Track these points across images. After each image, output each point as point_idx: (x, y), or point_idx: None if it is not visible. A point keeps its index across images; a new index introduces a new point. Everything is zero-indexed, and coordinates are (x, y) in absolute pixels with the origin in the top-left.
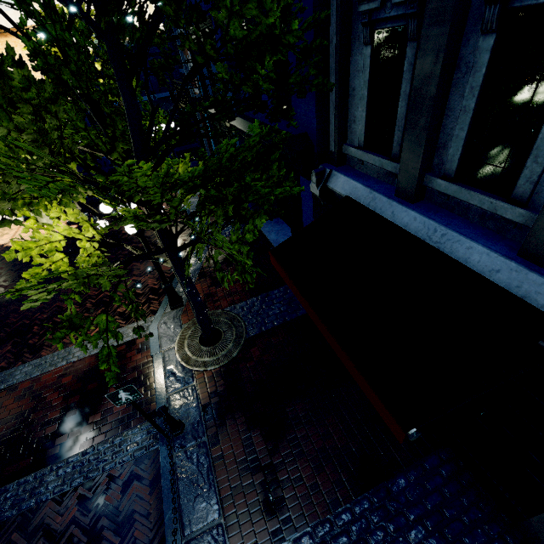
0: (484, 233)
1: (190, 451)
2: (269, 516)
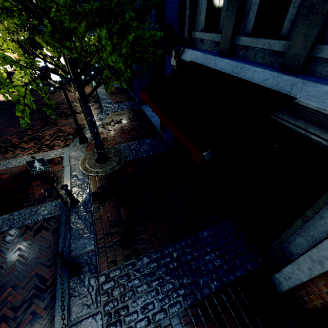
0: (263, 65)
1: (81, 215)
2: (125, 247)
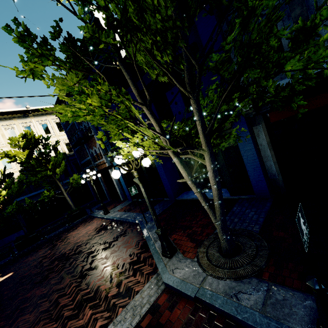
0: None
1: None
2: None
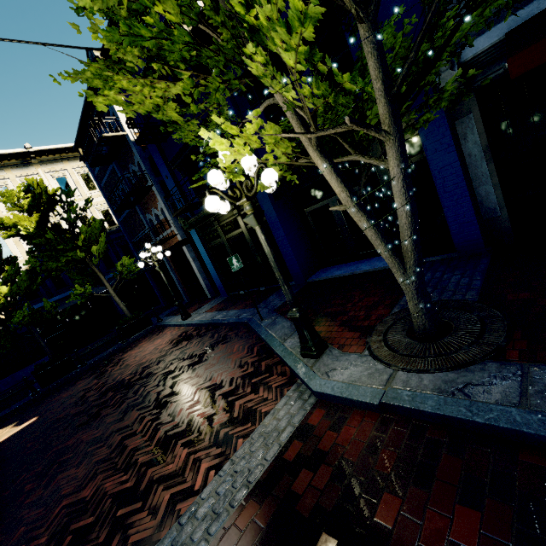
0: None
1: None
2: None
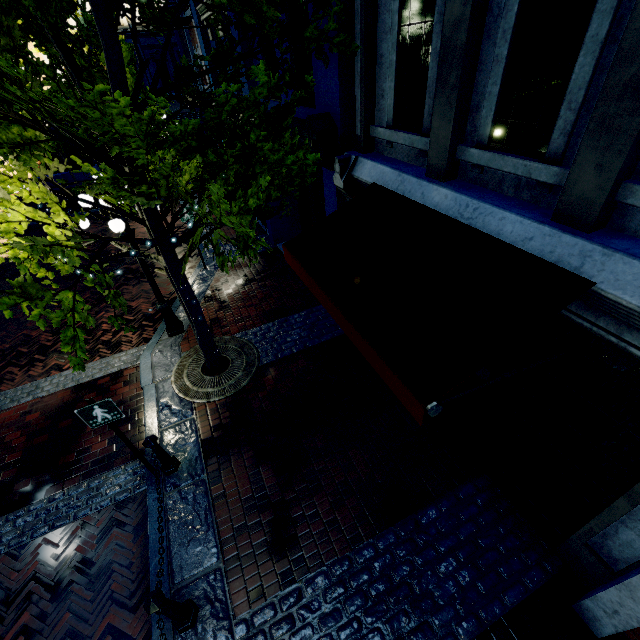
0: (518, 204)
1: (186, 491)
2: (278, 557)
